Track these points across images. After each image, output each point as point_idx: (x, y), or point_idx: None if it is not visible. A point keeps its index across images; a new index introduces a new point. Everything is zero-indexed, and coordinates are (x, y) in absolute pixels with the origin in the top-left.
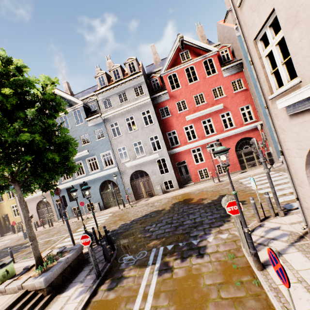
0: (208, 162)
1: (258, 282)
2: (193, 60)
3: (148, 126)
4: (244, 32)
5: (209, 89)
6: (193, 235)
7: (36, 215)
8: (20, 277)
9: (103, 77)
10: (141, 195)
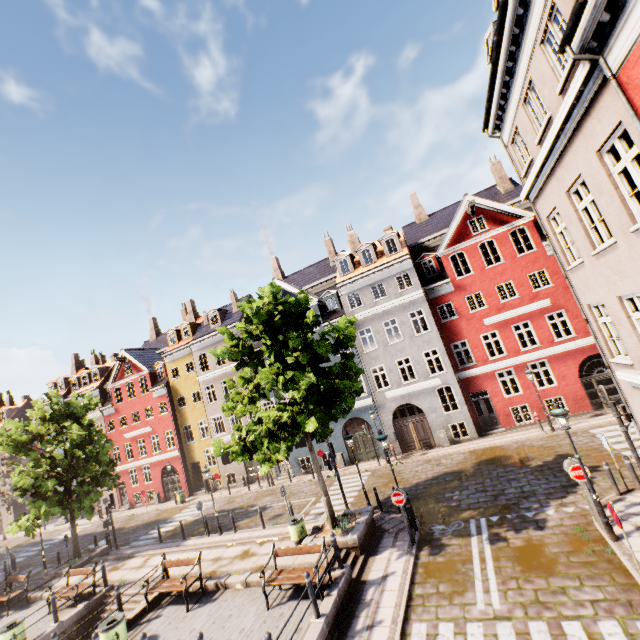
0: (528, 395)
1: (611, 551)
2: (491, 232)
3: (422, 334)
4: (576, 291)
5: (523, 275)
6: (523, 506)
7: (242, 467)
8: (317, 535)
9: (347, 260)
10: (411, 445)
